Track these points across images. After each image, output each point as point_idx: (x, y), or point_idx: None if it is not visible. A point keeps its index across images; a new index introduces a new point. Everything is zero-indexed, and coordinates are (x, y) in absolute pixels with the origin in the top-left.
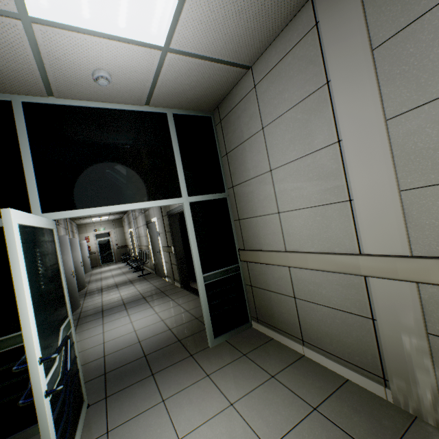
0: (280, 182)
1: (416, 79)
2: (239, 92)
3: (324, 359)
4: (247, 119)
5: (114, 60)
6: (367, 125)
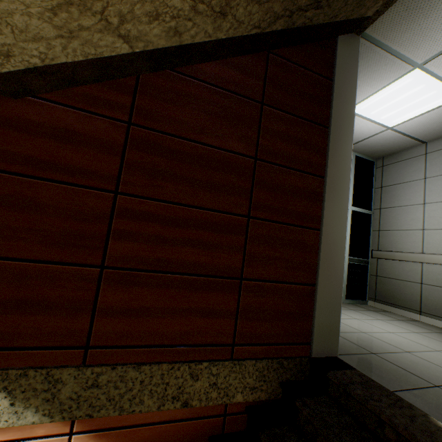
0: (430, 212)
1: None
2: (408, 153)
3: (438, 322)
4: (411, 170)
5: (359, 128)
6: None
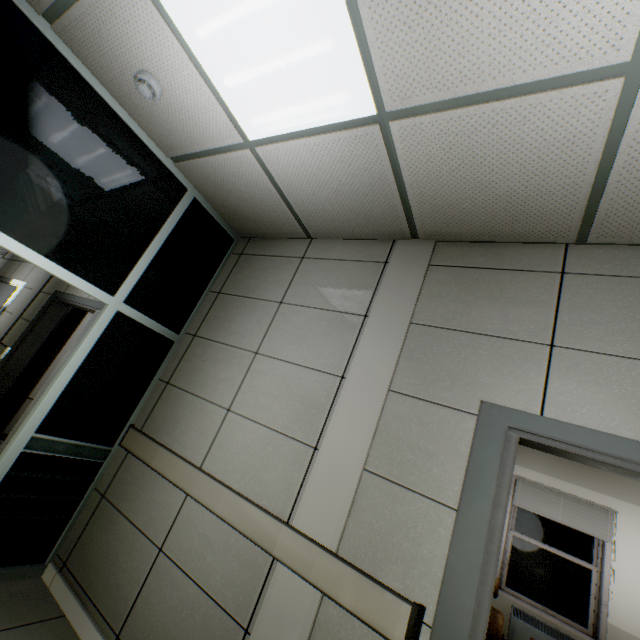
0: (257, 374)
1: (426, 373)
2: (284, 247)
3: None
4: (272, 278)
5: (184, 92)
6: (373, 382)
